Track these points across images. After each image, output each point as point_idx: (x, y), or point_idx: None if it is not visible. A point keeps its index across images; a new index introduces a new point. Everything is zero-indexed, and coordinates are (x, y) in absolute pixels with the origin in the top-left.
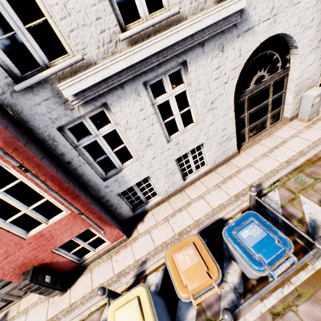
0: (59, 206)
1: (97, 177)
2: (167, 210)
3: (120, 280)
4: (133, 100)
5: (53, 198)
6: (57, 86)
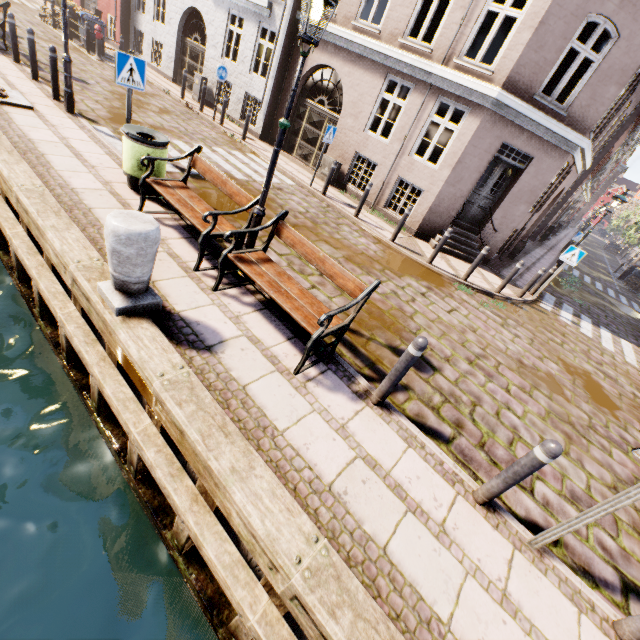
0: None
1: (135, 6)
2: None
3: None
4: None
5: None
6: None
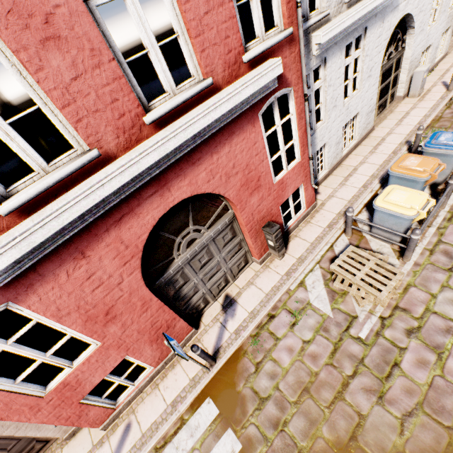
0: (297, 151)
1: None
2: (337, 180)
3: (333, 228)
4: (337, 58)
5: (300, 139)
6: (321, 32)
